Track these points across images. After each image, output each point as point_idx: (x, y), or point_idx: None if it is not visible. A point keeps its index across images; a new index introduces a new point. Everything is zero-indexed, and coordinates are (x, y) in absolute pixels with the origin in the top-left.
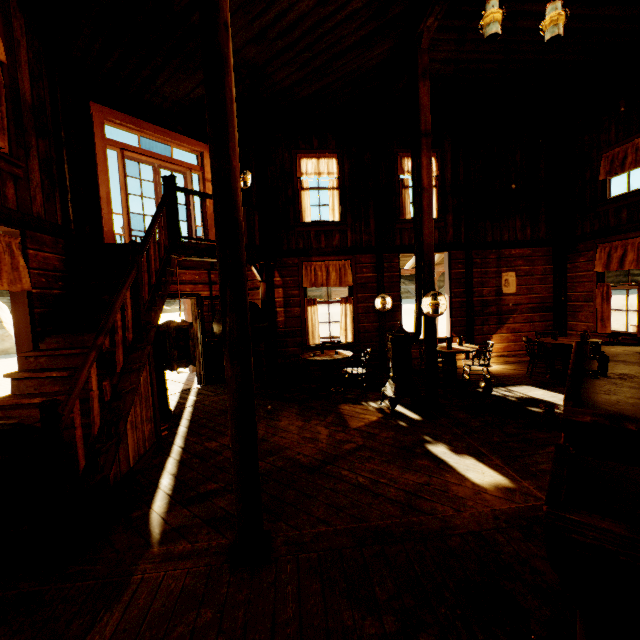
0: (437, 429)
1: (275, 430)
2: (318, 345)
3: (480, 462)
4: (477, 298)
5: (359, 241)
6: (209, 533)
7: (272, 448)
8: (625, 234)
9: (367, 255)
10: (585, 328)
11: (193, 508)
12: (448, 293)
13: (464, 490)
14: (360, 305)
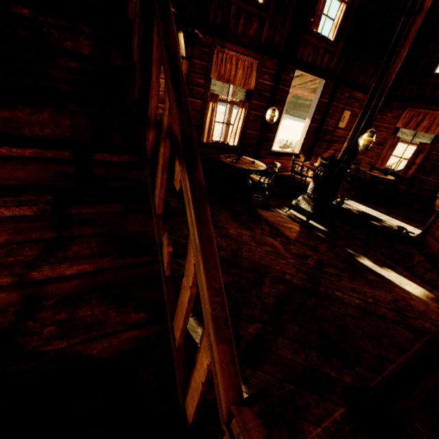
0: (346, 241)
1: (234, 242)
2: (211, 144)
3: (399, 275)
4: (324, 127)
5: (271, 40)
6: (318, 403)
7: (255, 267)
8: (431, 106)
9: (273, 60)
10: (368, 162)
11: (265, 368)
12: (311, 118)
13: (419, 304)
14: (252, 112)
